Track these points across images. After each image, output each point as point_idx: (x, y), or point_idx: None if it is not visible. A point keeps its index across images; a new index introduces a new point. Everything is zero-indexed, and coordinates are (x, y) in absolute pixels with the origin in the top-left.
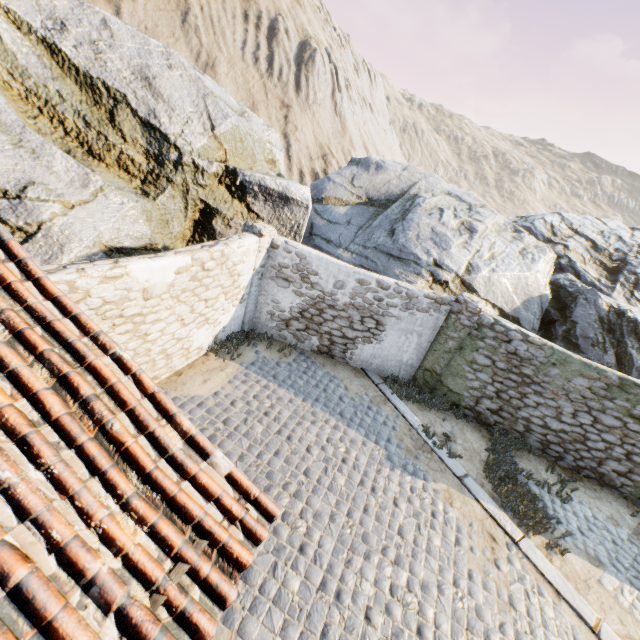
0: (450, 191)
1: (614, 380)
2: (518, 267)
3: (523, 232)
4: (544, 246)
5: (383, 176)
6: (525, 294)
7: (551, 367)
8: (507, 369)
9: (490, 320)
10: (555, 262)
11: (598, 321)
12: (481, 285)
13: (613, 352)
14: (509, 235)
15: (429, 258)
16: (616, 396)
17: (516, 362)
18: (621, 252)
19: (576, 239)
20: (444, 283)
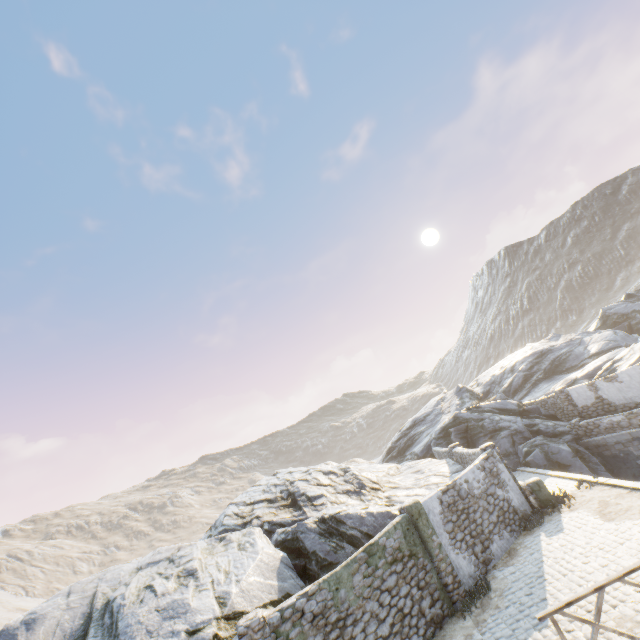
0: (138, 565)
1: (364, 555)
2: (250, 559)
3: (226, 535)
4: (248, 529)
5: (45, 625)
6: (273, 570)
7: (338, 592)
8: (325, 635)
9: (277, 615)
10: (263, 531)
11: (321, 536)
12: (242, 601)
13: (346, 543)
14: (220, 546)
15: (180, 635)
16: (375, 562)
17: (322, 620)
18: (284, 490)
19: (257, 507)
20: (215, 638)
